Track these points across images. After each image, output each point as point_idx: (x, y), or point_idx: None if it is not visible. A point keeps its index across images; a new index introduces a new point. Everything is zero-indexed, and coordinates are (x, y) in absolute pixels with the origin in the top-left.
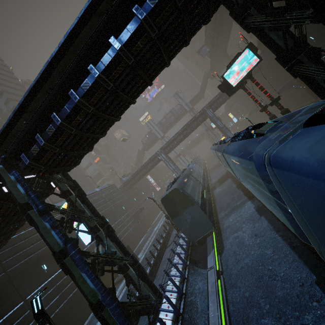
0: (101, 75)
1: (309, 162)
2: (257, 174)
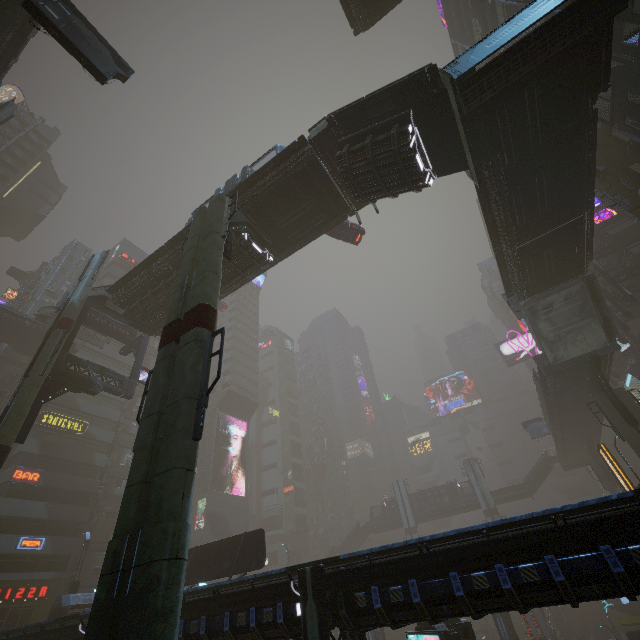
0: (183, 638)
1: None
2: None
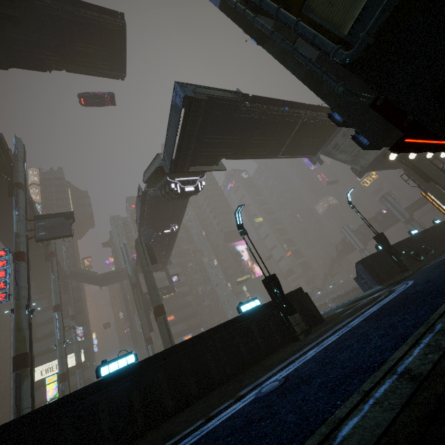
0: None
1: None
2: None
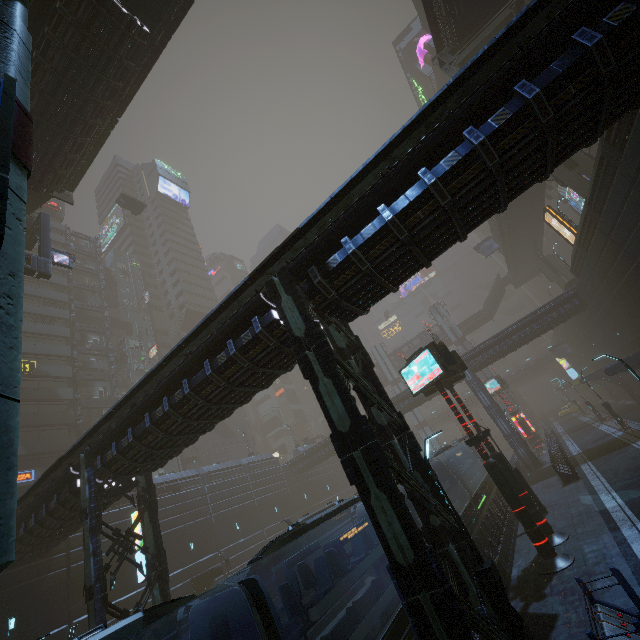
0: (171, 409)
1: (208, 634)
2: (377, 578)
